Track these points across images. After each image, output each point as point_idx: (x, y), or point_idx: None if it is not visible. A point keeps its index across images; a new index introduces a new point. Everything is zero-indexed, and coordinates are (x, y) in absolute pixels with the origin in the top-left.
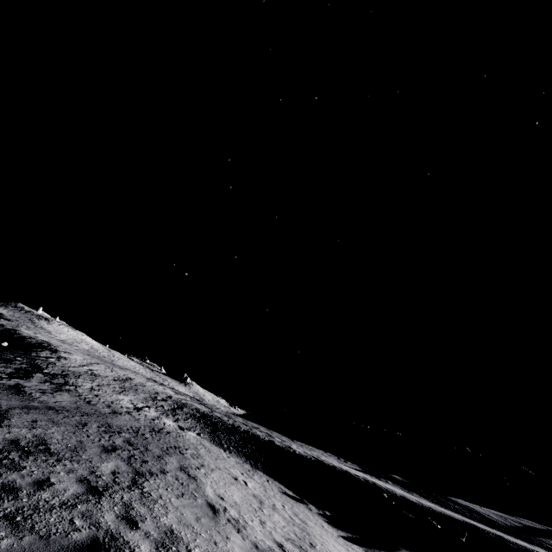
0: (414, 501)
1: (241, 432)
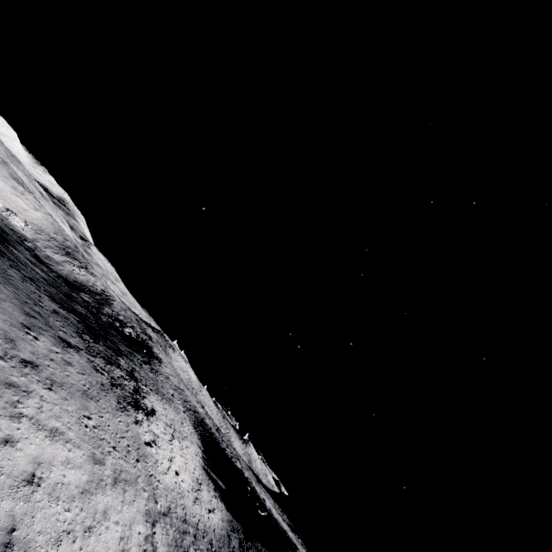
0: (267, 507)
1: (213, 436)
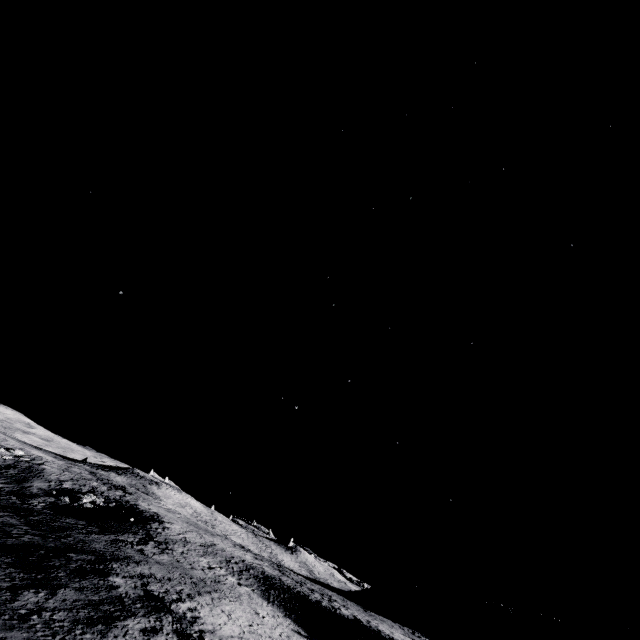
0: None
1: (293, 592)
